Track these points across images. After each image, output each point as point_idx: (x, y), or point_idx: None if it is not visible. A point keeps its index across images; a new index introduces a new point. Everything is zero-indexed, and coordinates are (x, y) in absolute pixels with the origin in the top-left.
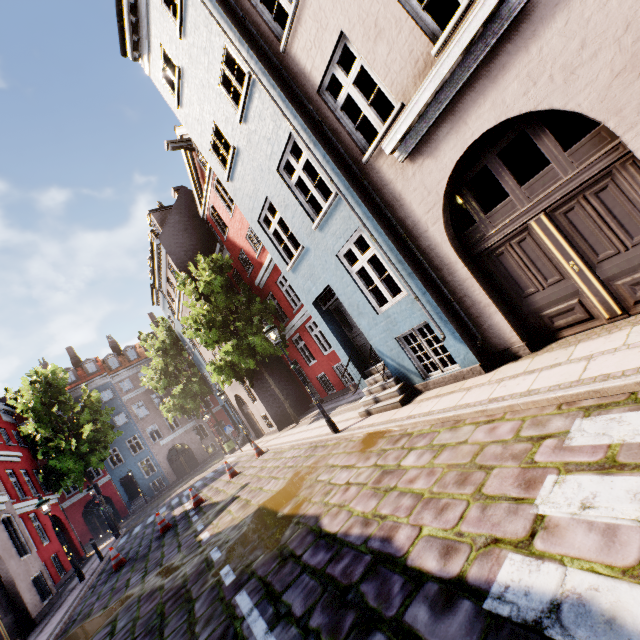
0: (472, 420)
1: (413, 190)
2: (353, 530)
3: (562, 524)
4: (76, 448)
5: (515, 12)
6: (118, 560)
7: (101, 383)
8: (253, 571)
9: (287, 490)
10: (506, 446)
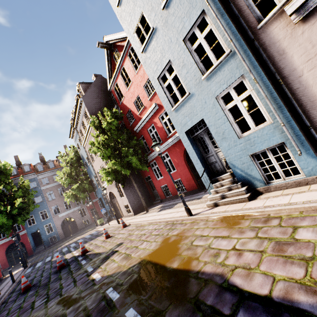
0: None
1: (298, 45)
2: (297, 297)
3: None
4: (9, 211)
5: None
6: (26, 285)
7: (31, 178)
8: None
9: (164, 250)
10: None
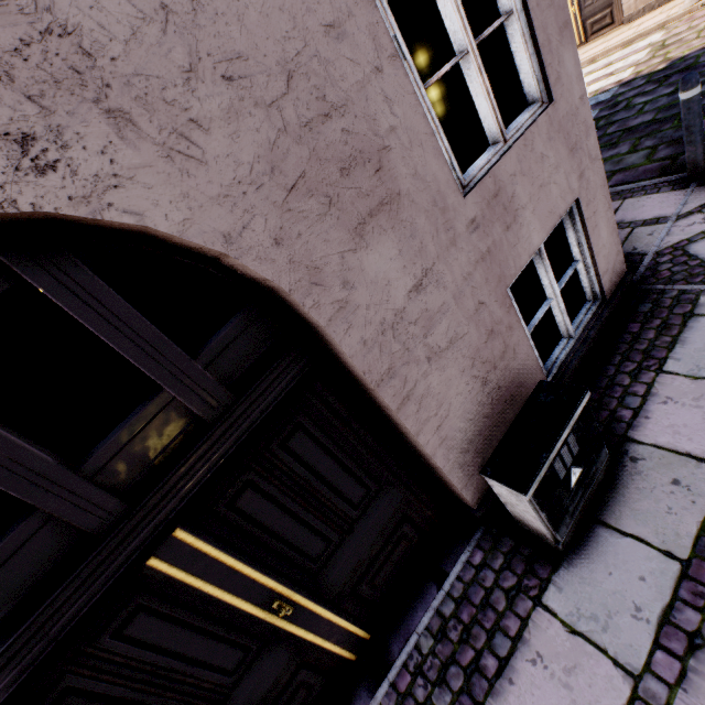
0: None
1: None
2: None
3: None
4: None
5: None
6: None
7: None
8: None
9: None
10: None
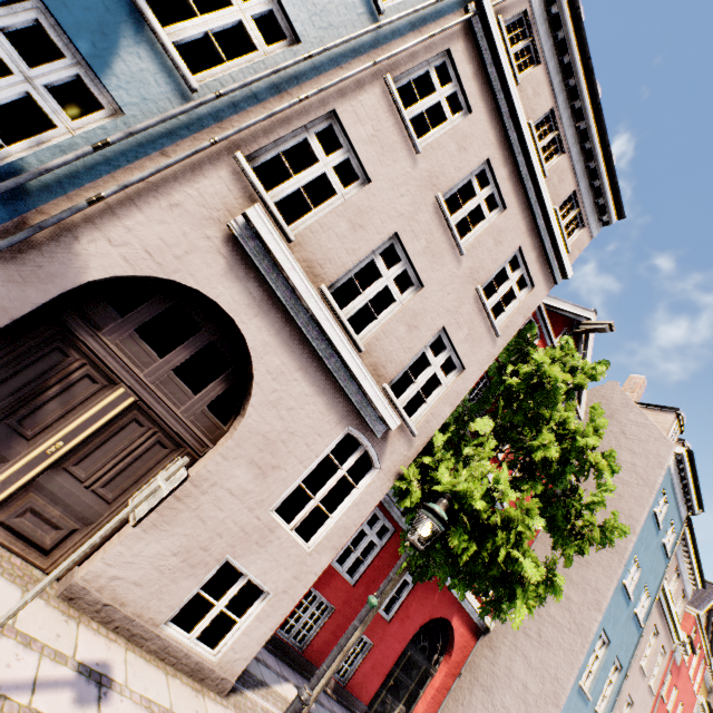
0: None
1: None
2: None
3: None
4: None
5: None
6: None
7: None
8: None
9: None
10: None
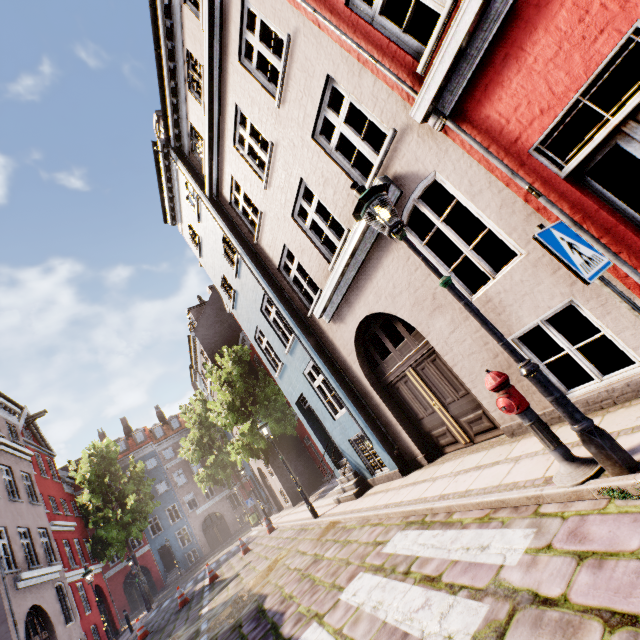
0: (372, 521)
1: (338, 340)
2: (275, 607)
3: (340, 605)
4: (120, 518)
5: (359, 263)
6: (142, 631)
7: (147, 452)
8: (216, 638)
9: (266, 571)
10: (366, 547)
